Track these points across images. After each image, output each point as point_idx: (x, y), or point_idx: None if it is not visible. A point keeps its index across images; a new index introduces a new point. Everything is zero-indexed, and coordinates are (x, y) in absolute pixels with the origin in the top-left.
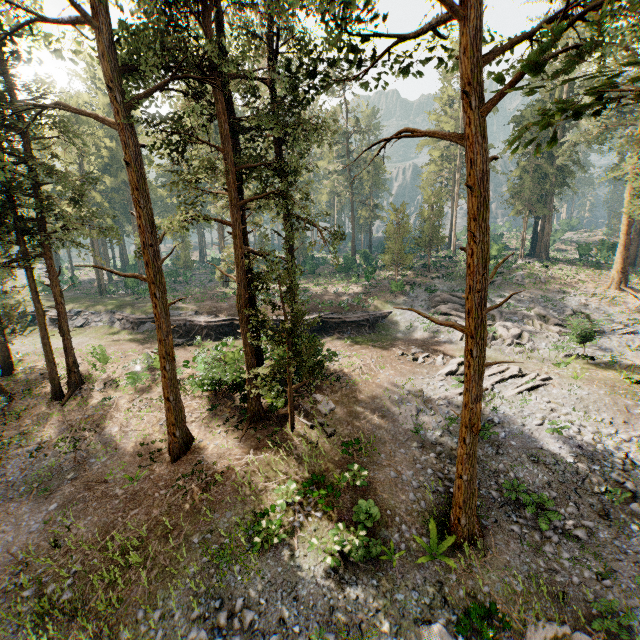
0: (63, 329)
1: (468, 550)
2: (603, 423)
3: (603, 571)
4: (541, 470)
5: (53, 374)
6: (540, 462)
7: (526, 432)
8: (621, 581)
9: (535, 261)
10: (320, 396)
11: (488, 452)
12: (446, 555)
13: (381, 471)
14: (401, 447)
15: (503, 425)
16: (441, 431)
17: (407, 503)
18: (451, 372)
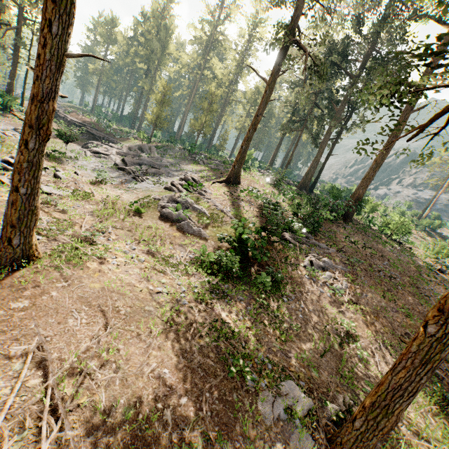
0: None
1: None
2: None
3: None
4: None
5: None
6: None
7: None
8: None
9: None
10: None
11: None
12: None
13: None
14: None
15: None
16: None
17: None
18: (16, 128)
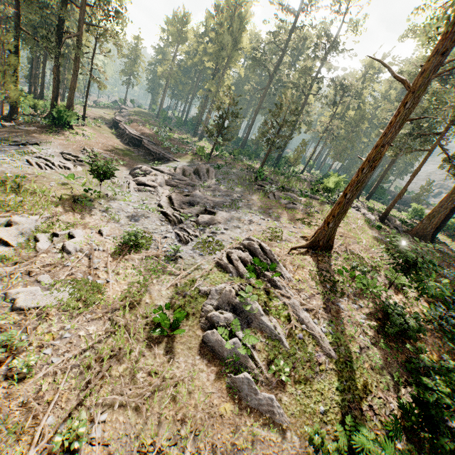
0: (42, 75)
1: None
2: None
3: None
4: None
5: (33, 90)
6: None
7: None
8: None
9: (380, 223)
10: (34, 128)
11: None
12: None
13: None
14: None
15: None
16: None
17: None
18: (63, 152)
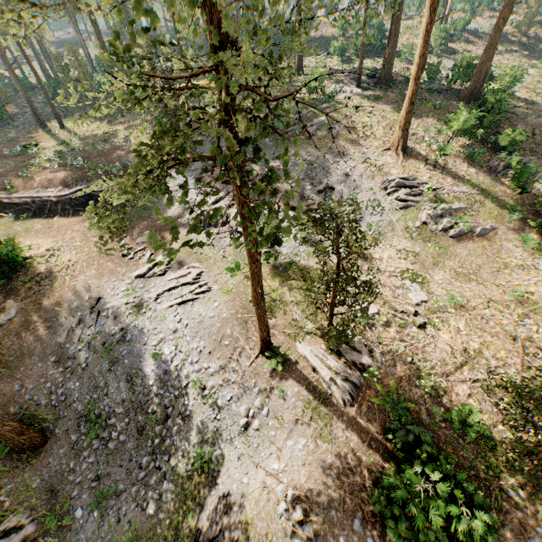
0: None
1: (26, 455)
2: (191, 353)
3: (104, 474)
4: (127, 389)
5: None
6: (131, 382)
7: (142, 352)
8: (105, 483)
9: (366, 91)
10: (11, 303)
11: (103, 368)
12: (8, 458)
13: (12, 384)
14: (42, 361)
15: (130, 343)
16: (83, 345)
17: (12, 414)
18: (140, 275)
